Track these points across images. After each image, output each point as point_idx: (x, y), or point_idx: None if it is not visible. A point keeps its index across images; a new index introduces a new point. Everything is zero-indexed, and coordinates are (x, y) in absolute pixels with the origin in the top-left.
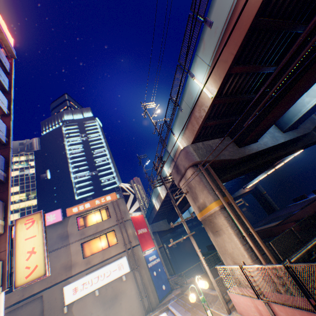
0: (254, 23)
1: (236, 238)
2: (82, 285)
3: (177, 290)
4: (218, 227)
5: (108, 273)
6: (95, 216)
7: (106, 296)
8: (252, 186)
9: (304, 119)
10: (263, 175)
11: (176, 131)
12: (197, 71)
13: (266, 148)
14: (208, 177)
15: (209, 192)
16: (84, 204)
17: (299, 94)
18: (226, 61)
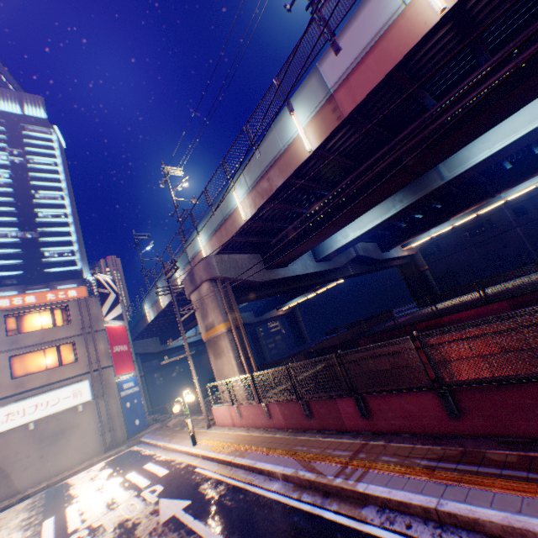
0: (286, 182)
1: (235, 360)
2: (6, 416)
3: (157, 425)
4: (222, 349)
5: (55, 401)
6: (43, 317)
7: (47, 432)
8: (289, 309)
9: (337, 254)
10: (303, 297)
11: (202, 231)
12: (239, 186)
13: (293, 276)
14: (224, 296)
15: (221, 313)
16: (24, 295)
17: (324, 237)
18: (263, 197)
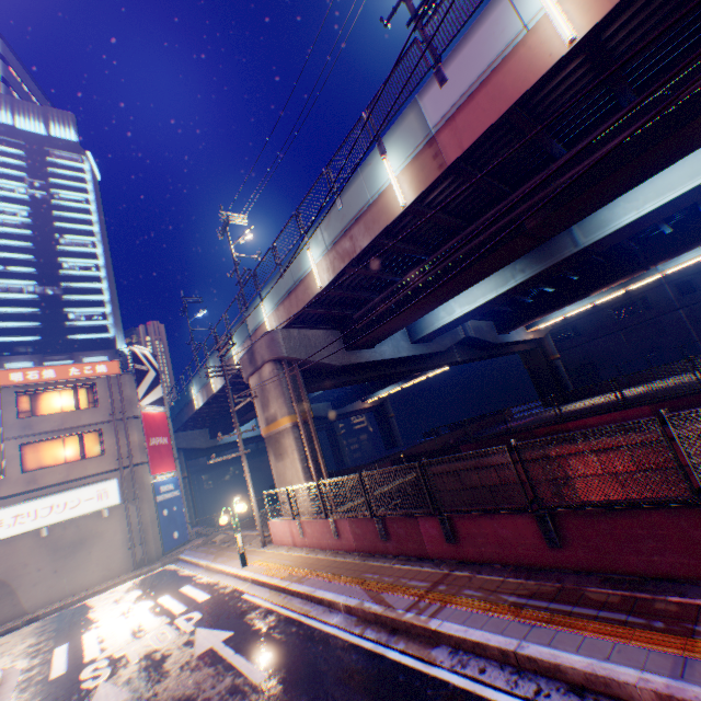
0: (374, 243)
1: (300, 464)
2: (13, 518)
3: (200, 540)
4: (285, 449)
5: (75, 503)
6: (63, 397)
7: (63, 540)
8: (377, 402)
9: (439, 334)
10: (396, 387)
11: (267, 298)
12: (315, 244)
13: (381, 360)
14: (291, 382)
15: (285, 403)
16: (41, 369)
17: (421, 313)
18: (344, 260)
